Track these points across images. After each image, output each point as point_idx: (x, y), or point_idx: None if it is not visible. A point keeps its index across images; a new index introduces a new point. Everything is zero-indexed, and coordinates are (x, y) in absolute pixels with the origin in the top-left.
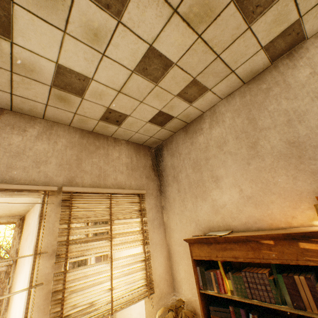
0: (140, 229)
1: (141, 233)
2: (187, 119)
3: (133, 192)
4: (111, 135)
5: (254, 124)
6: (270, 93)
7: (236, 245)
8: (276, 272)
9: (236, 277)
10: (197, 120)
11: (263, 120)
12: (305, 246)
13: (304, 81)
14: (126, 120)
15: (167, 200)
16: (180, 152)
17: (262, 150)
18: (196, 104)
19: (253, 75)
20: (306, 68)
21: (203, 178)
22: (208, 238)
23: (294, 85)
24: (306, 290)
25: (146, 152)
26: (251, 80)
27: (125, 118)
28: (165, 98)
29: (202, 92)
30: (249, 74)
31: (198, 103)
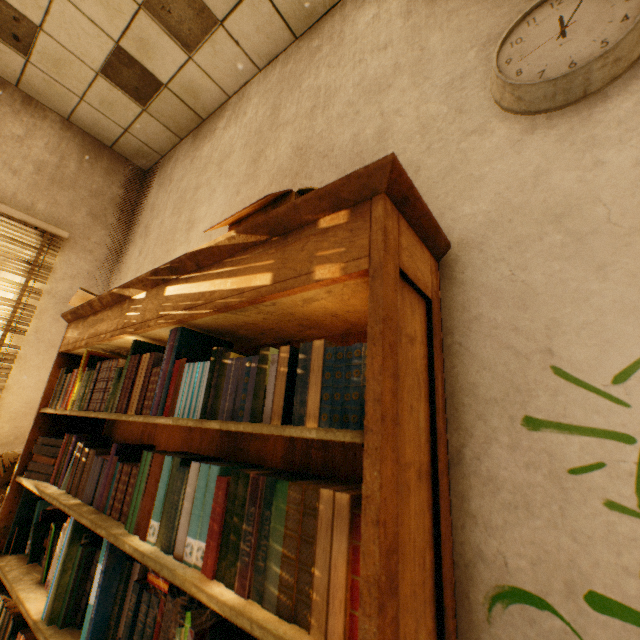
0: (15, 299)
1: (12, 306)
2: (197, 103)
3: (26, 218)
4: (16, 83)
5: (275, 118)
6: (317, 57)
7: (110, 312)
8: (131, 354)
9: (88, 375)
10: (216, 115)
11: (288, 109)
12: (170, 292)
13: (360, 32)
14: (38, 42)
15: (119, 273)
16: (173, 177)
17: (263, 166)
18: (203, 59)
19: (309, 20)
20: (373, 8)
21: (178, 225)
22: (85, 303)
23: (347, 40)
24: (143, 377)
25: (117, 168)
26: (308, 32)
27: (35, 35)
28: (116, 4)
29: (206, 24)
30: (300, 12)
31: (206, 59)
